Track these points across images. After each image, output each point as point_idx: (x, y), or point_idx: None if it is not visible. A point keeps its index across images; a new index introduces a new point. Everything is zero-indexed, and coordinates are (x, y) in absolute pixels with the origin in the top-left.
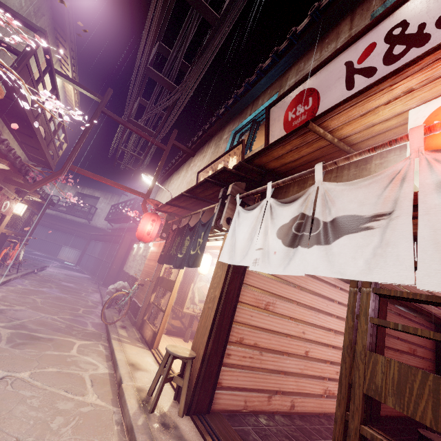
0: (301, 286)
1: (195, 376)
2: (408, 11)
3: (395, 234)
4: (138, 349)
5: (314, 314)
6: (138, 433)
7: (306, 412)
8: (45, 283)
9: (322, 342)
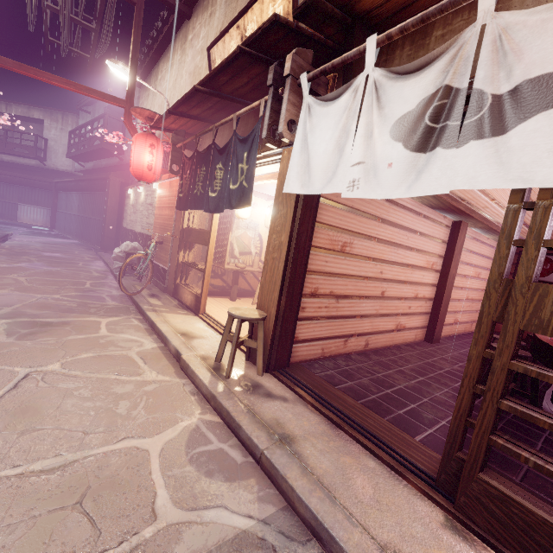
0: (382, 218)
1: (269, 336)
2: None
3: None
4: (182, 316)
5: (394, 250)
6: (223, 400)
7: (378, 347)
8: (19, 257)
9: (398, 280)
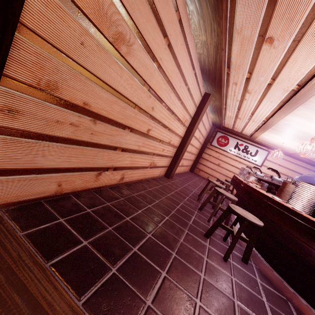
0: (170, 41)
1: None
2: None
3: None
4: None
5: (168, 91)
6: None
7: (132, 181)
8: None
9: (163, 123)
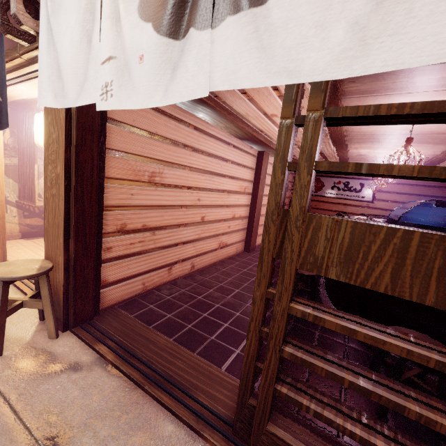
0: (193, 146)
1: (61, 290)
2: None
3: None
4: None
5: (209, 178)
6: None
7: (205, 266)
8: None
9: (216, 205)
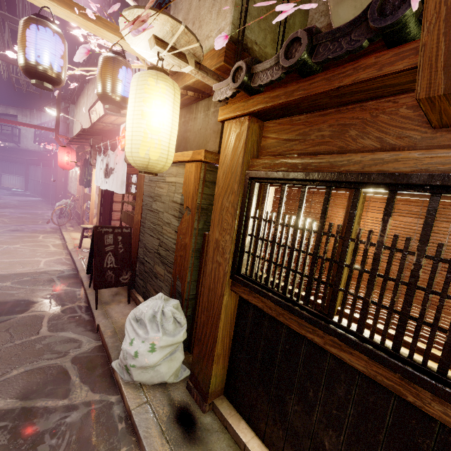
0: None
1: None
2: (129, 55)
3: (114, 176)
4: (80, 233)
5: None
6: (72, 252)
7: None
8: (4, 209)
9: None
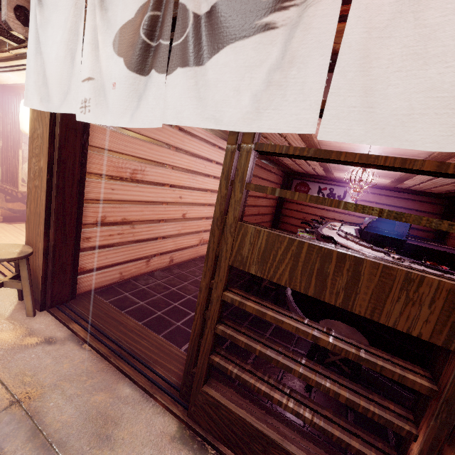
0: (177, 146)
1: (40, 273)
2: None
3: (308, 39)
4: None
5: (192, 177)
6: None
7: (184, 261)
8: None
9: (199, 203)
